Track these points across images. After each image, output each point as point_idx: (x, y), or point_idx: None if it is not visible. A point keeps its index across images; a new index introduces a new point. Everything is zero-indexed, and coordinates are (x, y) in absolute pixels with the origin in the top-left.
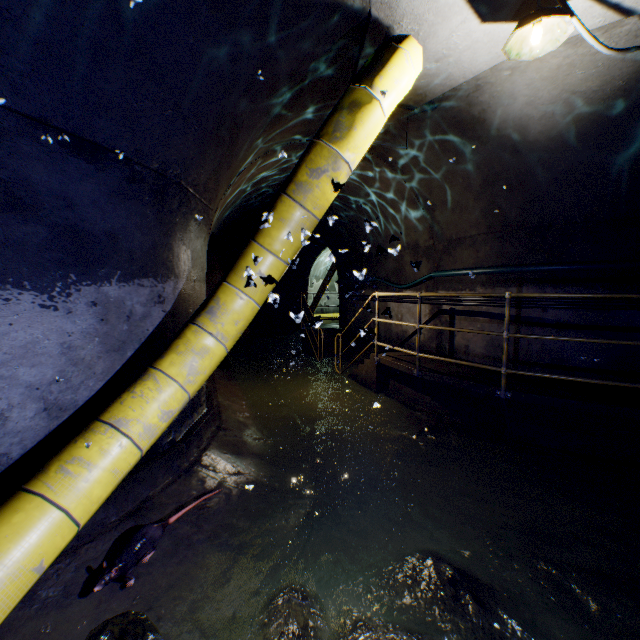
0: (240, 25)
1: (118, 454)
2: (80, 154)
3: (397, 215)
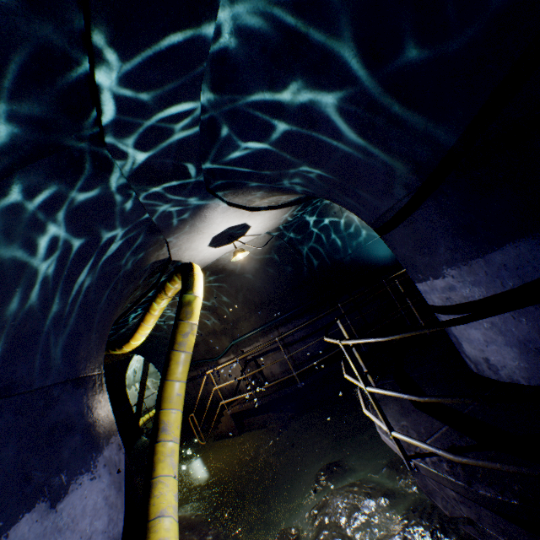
0: (121, 288)
1: (173, 526)
2: (79, 386)
3: None
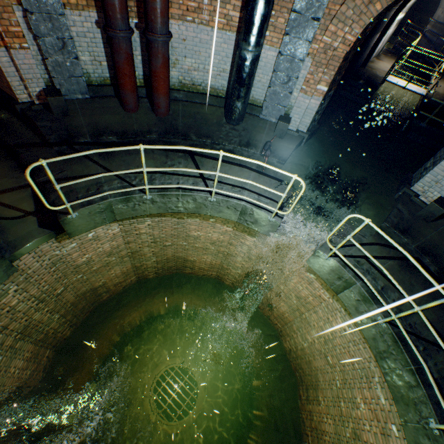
0: None
1: None
2: None
3: None
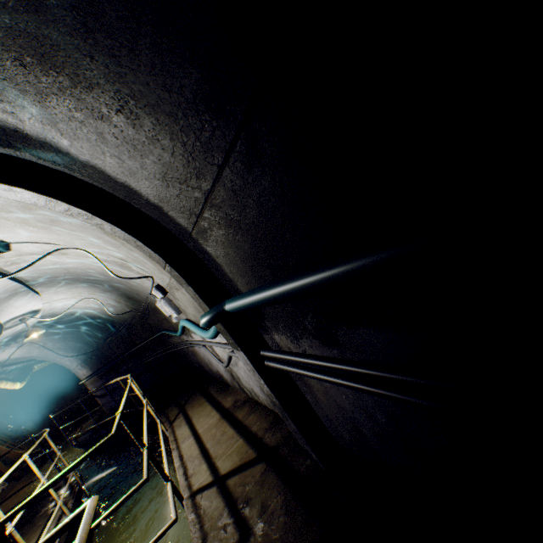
0: None
1: None
2: None
3: None
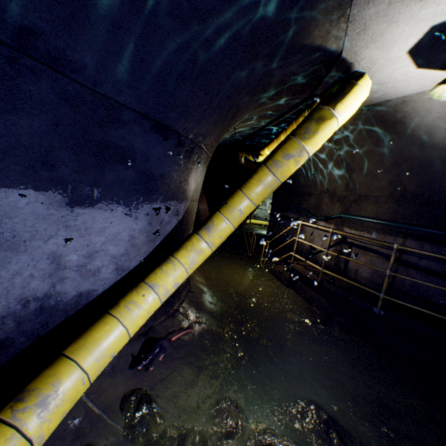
0: (258, 59)
1: (152, 303)
2: (158, 132)
3: (324, 169)
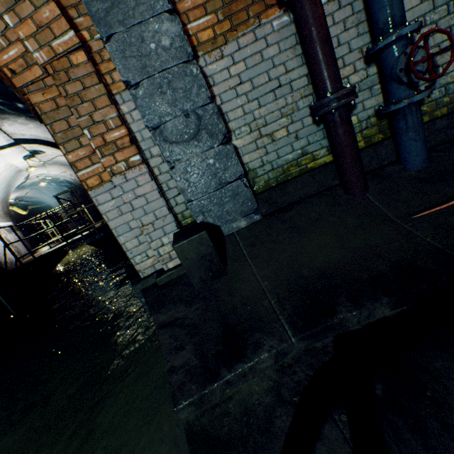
0: None
1: None
2: None
3: None
